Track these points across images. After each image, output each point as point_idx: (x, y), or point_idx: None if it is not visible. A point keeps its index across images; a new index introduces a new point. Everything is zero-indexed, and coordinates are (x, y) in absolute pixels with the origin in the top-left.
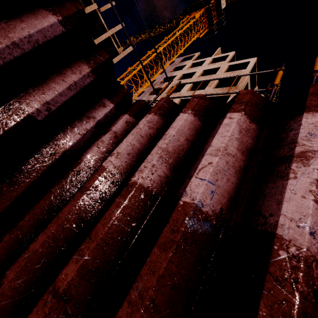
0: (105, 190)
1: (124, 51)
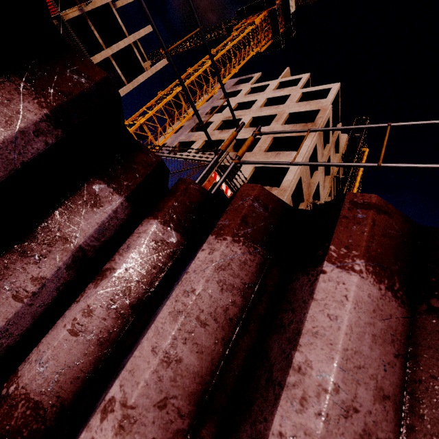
0: None
1: (153, 67)
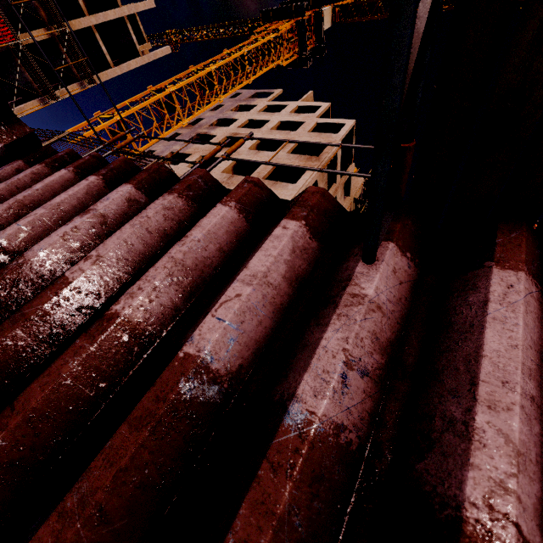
0: None
1: (151, 54)
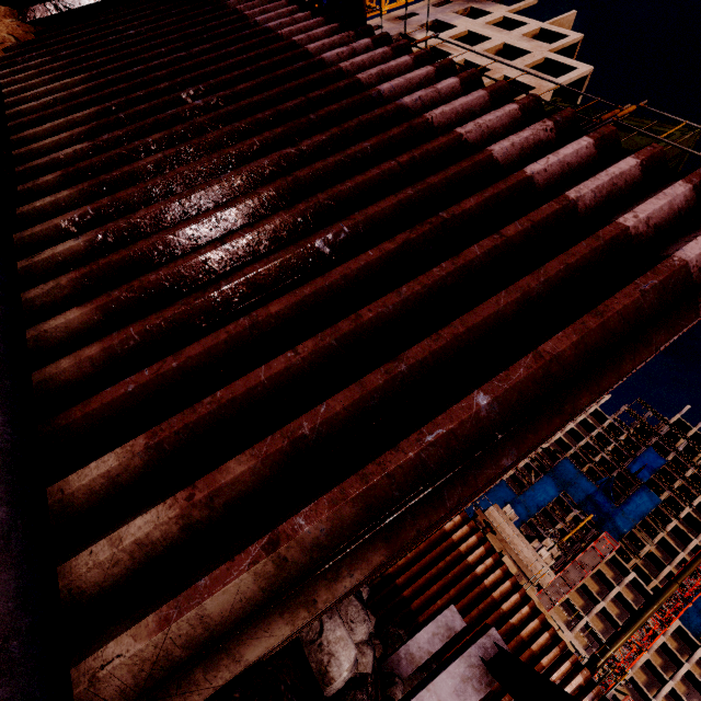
0: None
1: None
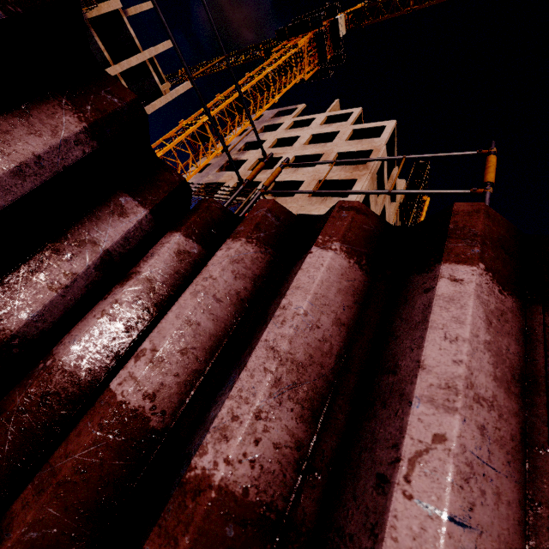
0: (115, 473)
1: (173, 91)
